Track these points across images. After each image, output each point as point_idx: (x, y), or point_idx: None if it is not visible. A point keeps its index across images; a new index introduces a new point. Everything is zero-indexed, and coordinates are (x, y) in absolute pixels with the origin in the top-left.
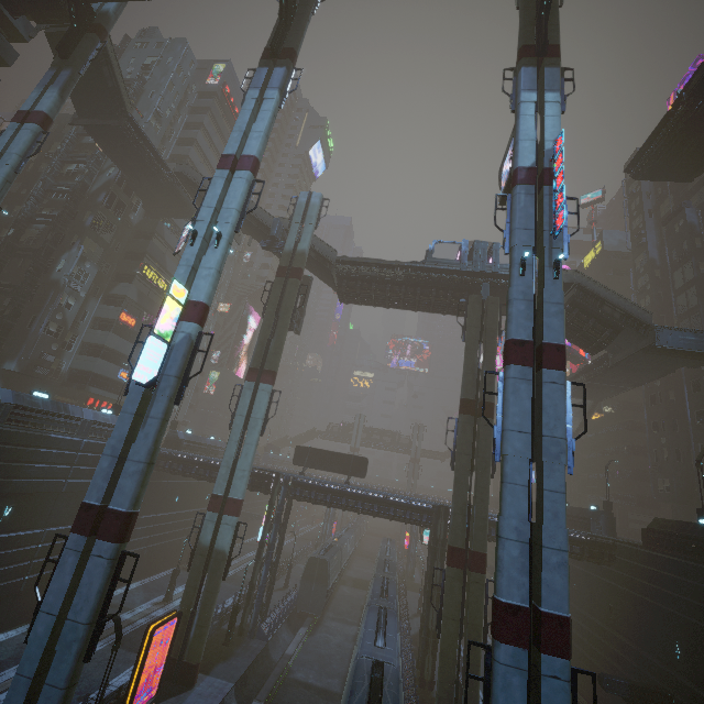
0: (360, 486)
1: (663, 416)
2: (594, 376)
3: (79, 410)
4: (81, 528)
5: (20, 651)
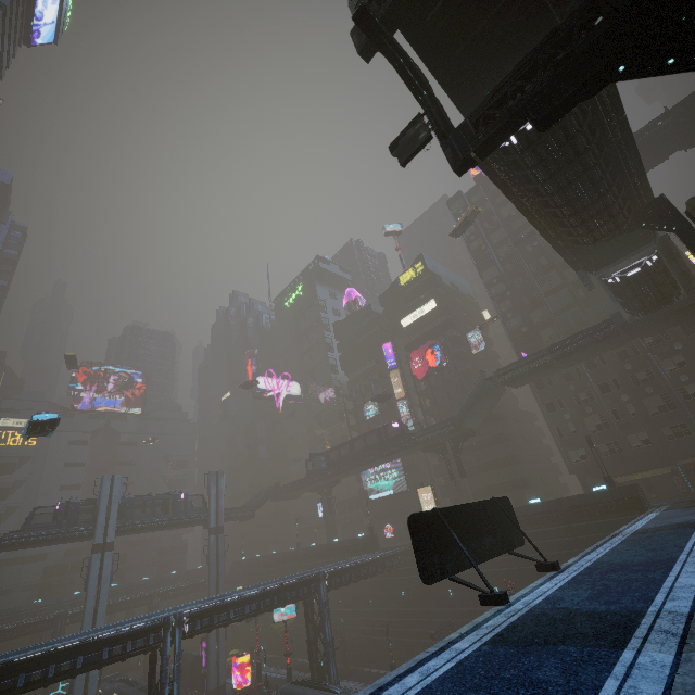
0: (230, 604)
1: (560, 395)
2: (570, 353)
3: None
4: None
5: None
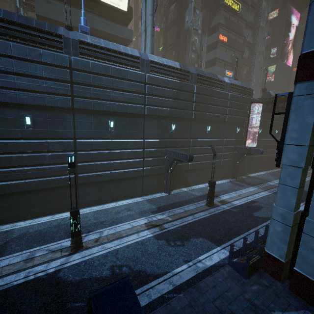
0: None
1: None
2: None
3: (222, 78)
4: (310, 74)
5: (230, 188)
